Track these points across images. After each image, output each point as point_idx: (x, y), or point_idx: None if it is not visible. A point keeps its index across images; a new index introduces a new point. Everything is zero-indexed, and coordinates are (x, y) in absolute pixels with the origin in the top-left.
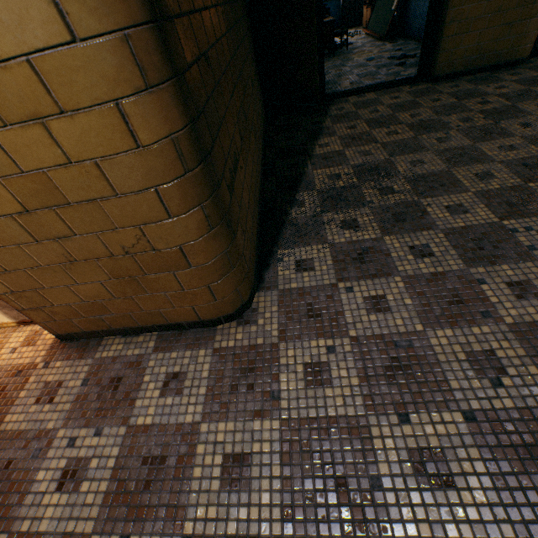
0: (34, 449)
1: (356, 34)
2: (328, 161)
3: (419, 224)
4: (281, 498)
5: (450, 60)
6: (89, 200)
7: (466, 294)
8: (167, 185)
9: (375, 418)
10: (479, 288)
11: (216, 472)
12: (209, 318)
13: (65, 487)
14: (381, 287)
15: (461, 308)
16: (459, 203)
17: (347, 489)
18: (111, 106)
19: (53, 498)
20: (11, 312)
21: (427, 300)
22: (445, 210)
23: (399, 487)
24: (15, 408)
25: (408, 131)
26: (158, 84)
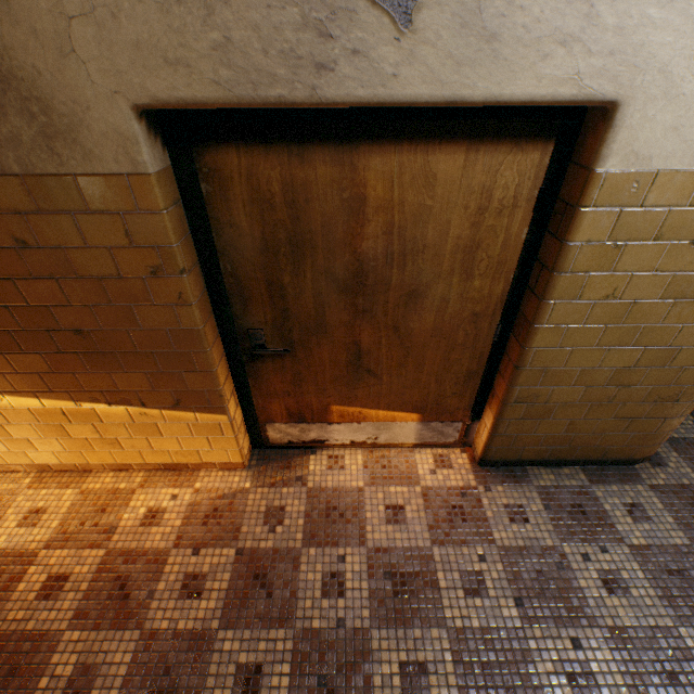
0: (552, 562)
1: None
2: None
3: None
4: None
5: None
6: (680, 366)
7: None
8: None
9: None
10: None
11: None
12: (637, 457)
13: (614, 593)
14: None
15: None
16: None
17: None
18: None
19: (612, 600)
20: (426, 433)
21: None
22: None
23: None
24: (493, 526)
25: None
26: None
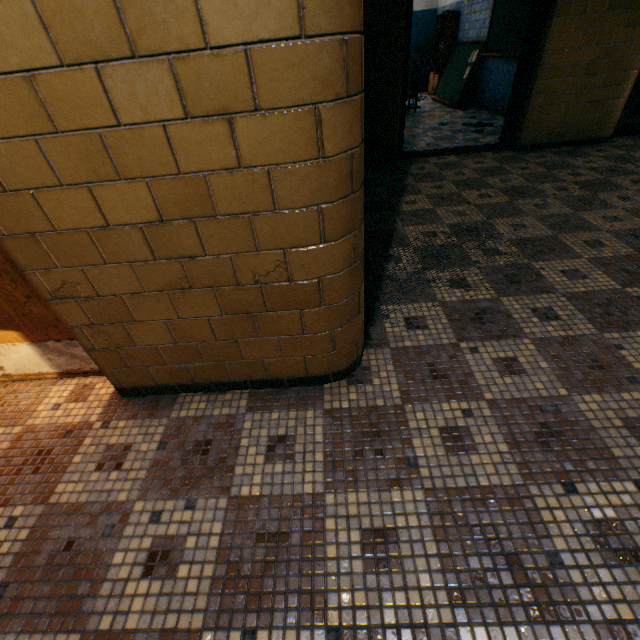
0: (103, 526)
1: (423, 99)
2: (419, 219)
3: (536, 287)
4: (443, 580)
5: (536, 131)
6: (240, 214)
7: (606, 359)
8: (332, 204)
9: (536, 488)
10: (618, 354)
11: (355, 550)
12: (318, 373)
13: (154, 573)
14: (509, 348)
15: (604, 373)
16: (574, 269)
17: (522, 568)
18: (309, 109)
19: (140, 586)
20: (57, 358)
21: (564, 364)
22: (561, 275)
23: (583, 565)
24: (68, 475)
25: (501, 195)
26: (353, 95)
